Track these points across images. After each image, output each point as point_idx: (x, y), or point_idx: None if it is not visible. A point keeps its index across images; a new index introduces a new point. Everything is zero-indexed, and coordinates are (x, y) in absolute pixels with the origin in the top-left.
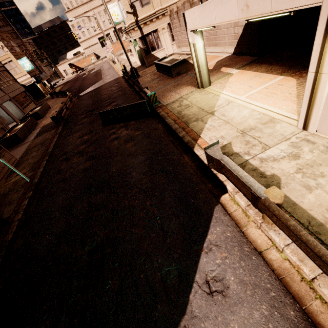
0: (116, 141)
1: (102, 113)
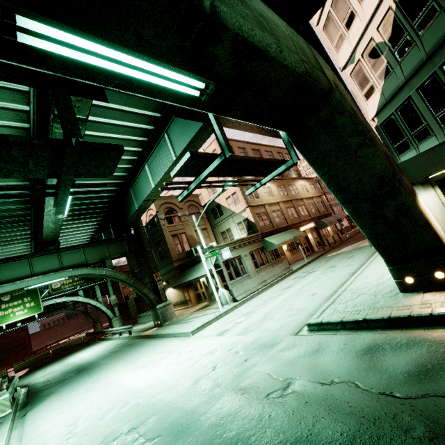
0: None
1: None
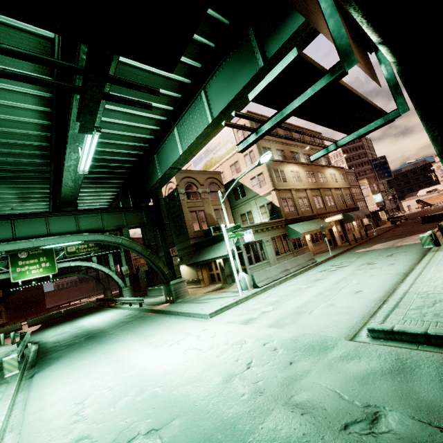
0: (424, 226)
1: (423, 217)
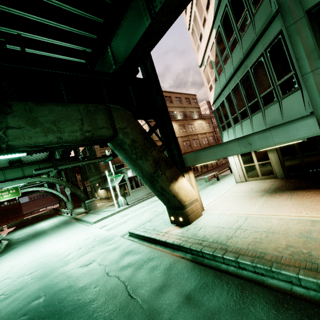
0: None
1: None
